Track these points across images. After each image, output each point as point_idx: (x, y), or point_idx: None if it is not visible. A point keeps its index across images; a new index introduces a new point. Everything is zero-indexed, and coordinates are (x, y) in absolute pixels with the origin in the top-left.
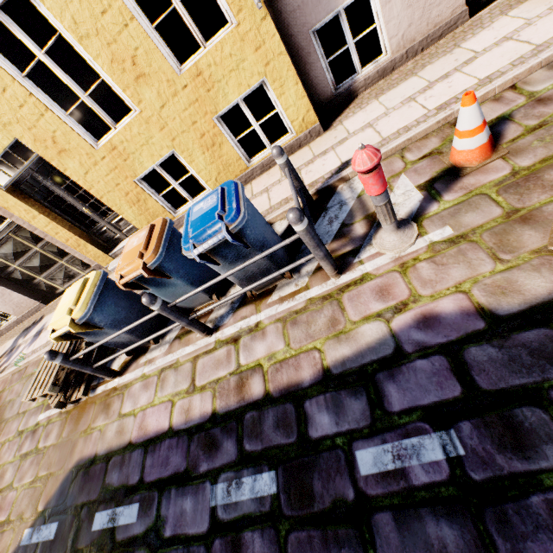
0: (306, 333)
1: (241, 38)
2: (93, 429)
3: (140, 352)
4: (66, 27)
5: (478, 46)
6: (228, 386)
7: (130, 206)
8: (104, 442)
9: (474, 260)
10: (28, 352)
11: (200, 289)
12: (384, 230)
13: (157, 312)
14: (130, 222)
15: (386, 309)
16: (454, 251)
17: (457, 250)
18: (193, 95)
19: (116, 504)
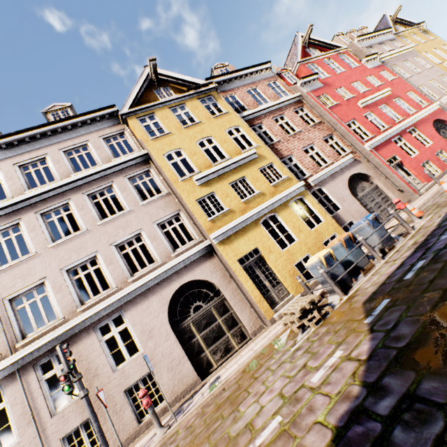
0: (420, 232)
1: (327, 223)
2: (355, 300)
3: (347, 290)
4: (283, 220)
5: (392, 222)
6: (411, 247)
7: (289, 277)
8: (371, 290)
9: (444, 209)
10: (217, 383)
11: (373, 232)
12: (414, 219)
13: (361, 242)
14: (288, 286)
15: (436, 219)
16: (437, 212)
17: (438, 212)
18: (315, 236)
19: (409, 271)
